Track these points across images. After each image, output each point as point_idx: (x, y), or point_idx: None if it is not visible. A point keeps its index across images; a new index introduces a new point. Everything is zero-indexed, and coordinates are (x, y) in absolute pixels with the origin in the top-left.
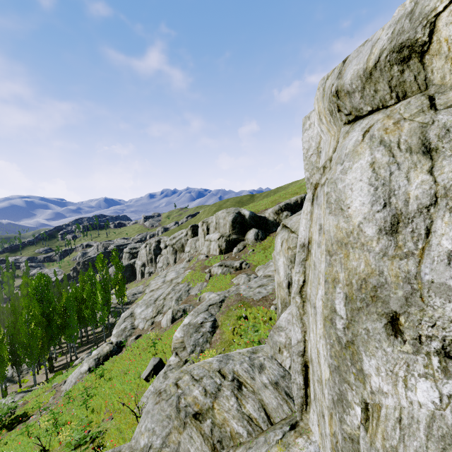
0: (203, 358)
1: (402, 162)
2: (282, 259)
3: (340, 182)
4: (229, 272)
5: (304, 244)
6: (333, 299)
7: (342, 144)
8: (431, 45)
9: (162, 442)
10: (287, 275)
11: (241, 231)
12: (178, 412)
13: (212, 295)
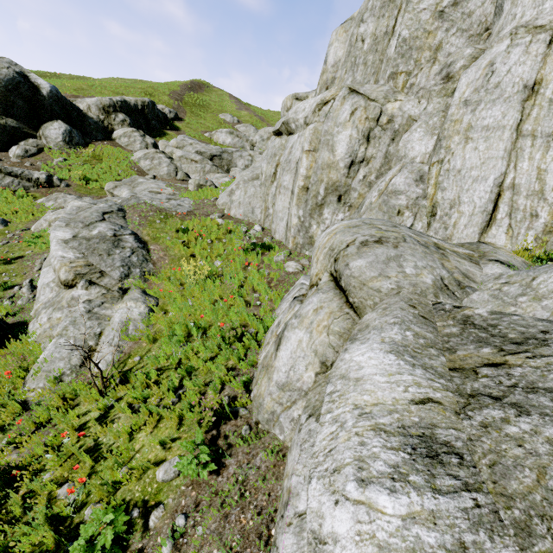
0: (158, 280)
1: None
2: (350, 132)
3: None
4: (22, 188)
5: (526, 86)
6: None
7: None
8: None
9: (447, 271)
10: (354, 151)
11: (30, 117)
12: (427, 248)
13: (79, 203)
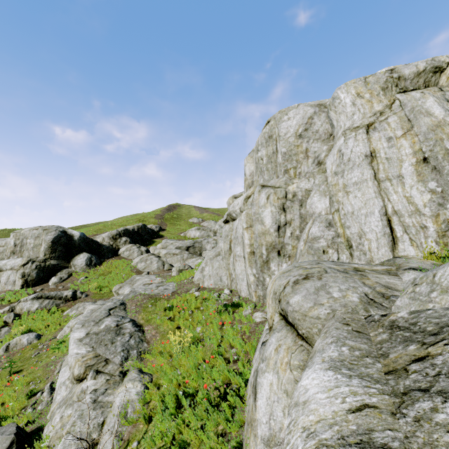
0: (152, 357)
1: (443, 103)
2: (270, 209)
3: (424, 106)
4: (55, 305)
5: (366, 155)
6: (444, 146)
7: (412, 95)
8: (445, 70)
9: (369, 287)
10: (277, 220)
11: (65, 255)
12: (346, 273)
13: (93, 306)
